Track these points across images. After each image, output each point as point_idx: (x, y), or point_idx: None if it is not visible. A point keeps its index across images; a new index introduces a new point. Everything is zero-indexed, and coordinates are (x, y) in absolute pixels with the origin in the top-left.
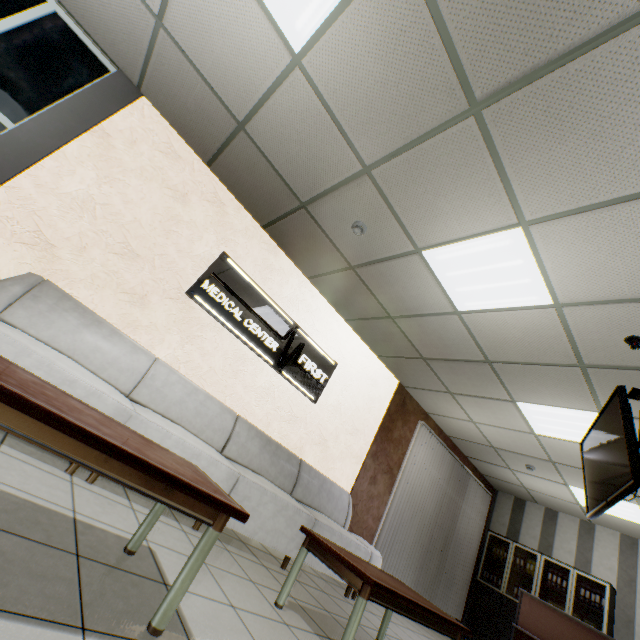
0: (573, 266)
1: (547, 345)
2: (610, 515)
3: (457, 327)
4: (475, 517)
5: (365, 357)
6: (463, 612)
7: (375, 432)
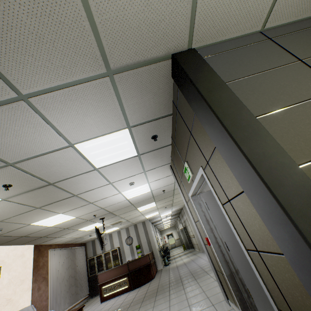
0: (76, 213)
1: (79, 221)
2: (113, 230)
3: (52, 228)
4: (82, 259)
5: (14, 250)
6: (89, 289)
7: (32, 272)
